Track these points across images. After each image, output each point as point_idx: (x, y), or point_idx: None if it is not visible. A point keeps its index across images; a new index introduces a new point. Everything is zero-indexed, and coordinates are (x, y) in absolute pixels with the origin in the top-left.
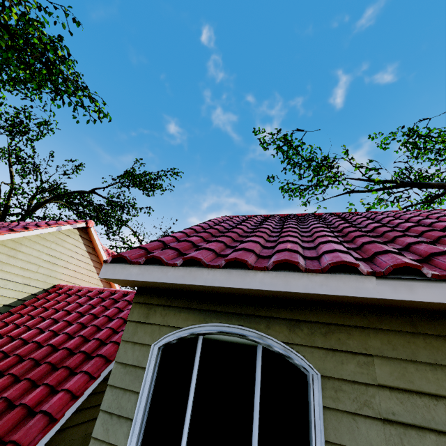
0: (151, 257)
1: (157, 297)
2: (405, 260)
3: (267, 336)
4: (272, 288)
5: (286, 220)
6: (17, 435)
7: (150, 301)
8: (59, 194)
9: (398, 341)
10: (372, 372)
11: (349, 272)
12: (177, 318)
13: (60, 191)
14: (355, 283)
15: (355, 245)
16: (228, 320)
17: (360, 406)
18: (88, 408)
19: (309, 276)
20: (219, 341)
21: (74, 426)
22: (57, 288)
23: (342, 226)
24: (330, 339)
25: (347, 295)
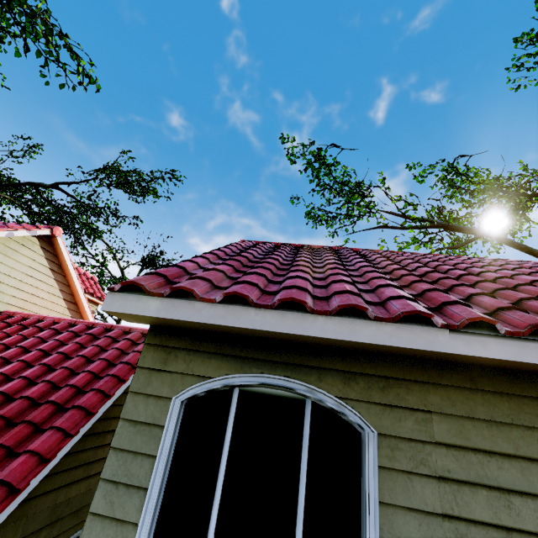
0: (179, 288)
1: (178, 339)
2: (479, 313)
3: (318, 390)
4: (335, 336)
5: (325, 254)
6: None
7: (169, 343)
8: (2, 184)
9: (457, 397)
10: (430, 429)
11: (420, 323)
12: (206, 366)
13: (2, 179)
14: (427, 336)
15: (415, 292)
16: (271, 370)
17: (417, 465)
18: (59, 473)
19: (377, 325)
20: (260, 394)
21: (40, 496)
22: (4, 315)
23: (392, 268)
24: (388, 394)
25: (419, 348)
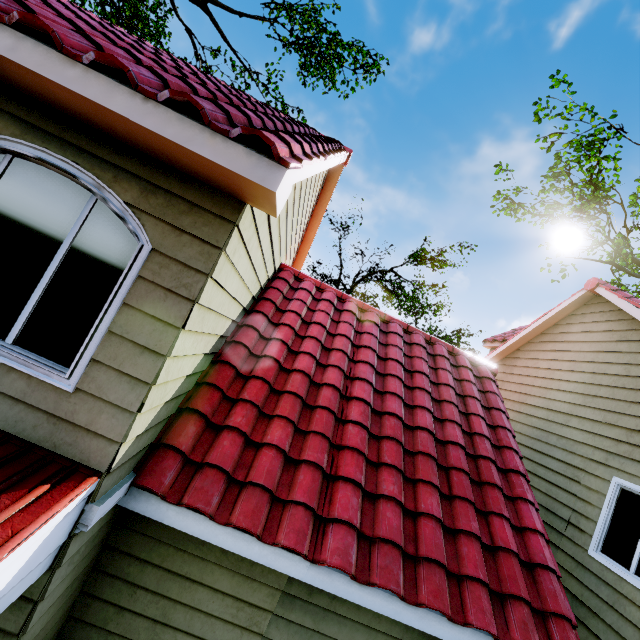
0: None
1: None
2: None
3: None
4: None
5: None
6: (557, 606)
7: None
8: None
9: None
10: None
11: None
12: None
13: None
14: None
15: None
16: None
17: None
18: None
19: None
20: None
21: None
22: (290, 274)
23: None
24: None
25: None
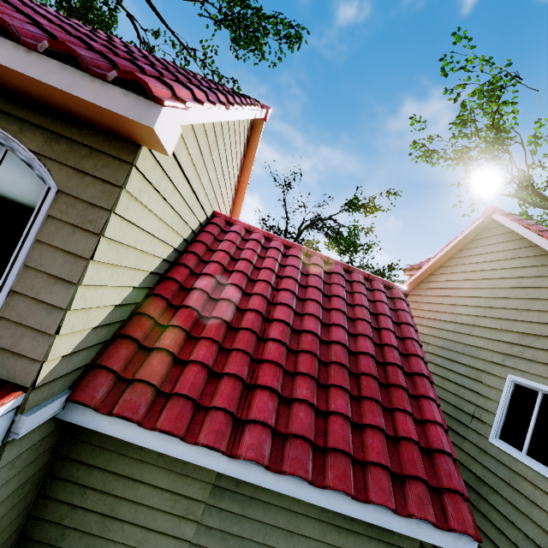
0: None
1: None
2: None
3: None
4: None
5: None
6: (450, 483)
7: None
8: None
9: None
10: None
11: None
12: None
13: None
14: None
15: None
16: None
17: None
18: None
19: None
20: None
21: None
22: (222, 219)
23: None
24: None
25: None
